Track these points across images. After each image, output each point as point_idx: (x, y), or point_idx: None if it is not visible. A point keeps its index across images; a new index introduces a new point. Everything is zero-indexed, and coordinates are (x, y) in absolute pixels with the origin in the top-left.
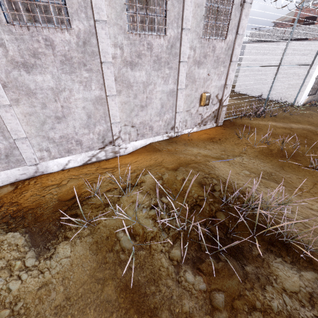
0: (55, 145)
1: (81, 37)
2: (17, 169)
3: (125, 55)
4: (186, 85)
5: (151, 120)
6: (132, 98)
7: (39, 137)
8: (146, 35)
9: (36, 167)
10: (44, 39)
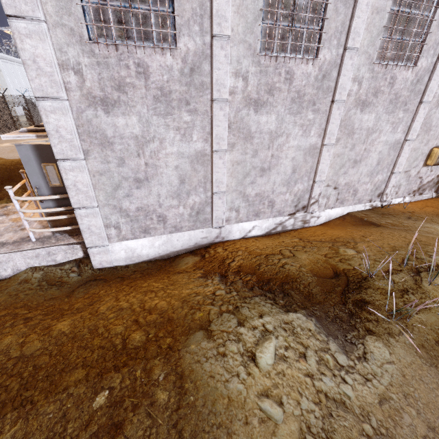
0: (246, 205)
1: (323, 69)
2: (200, 231)
3: (361, 93)
4: (417, 134)
5: (358, 182)
6: (348, 149)
7: (235, 192)
8: (393, 65)
9: (219, 230)
10: (286, 72)
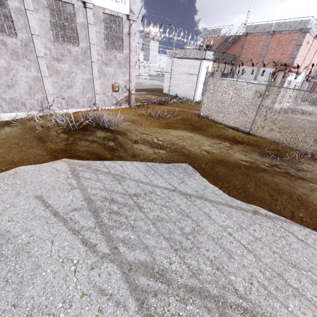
0: (6, 103)
1: (24, 42)
2: None
3: (53, 54)
4: (100, 76)
5: (76, 97)
6: (60, 80)
7: None
8: (66, 44)
9: None
10: (0, 40)
